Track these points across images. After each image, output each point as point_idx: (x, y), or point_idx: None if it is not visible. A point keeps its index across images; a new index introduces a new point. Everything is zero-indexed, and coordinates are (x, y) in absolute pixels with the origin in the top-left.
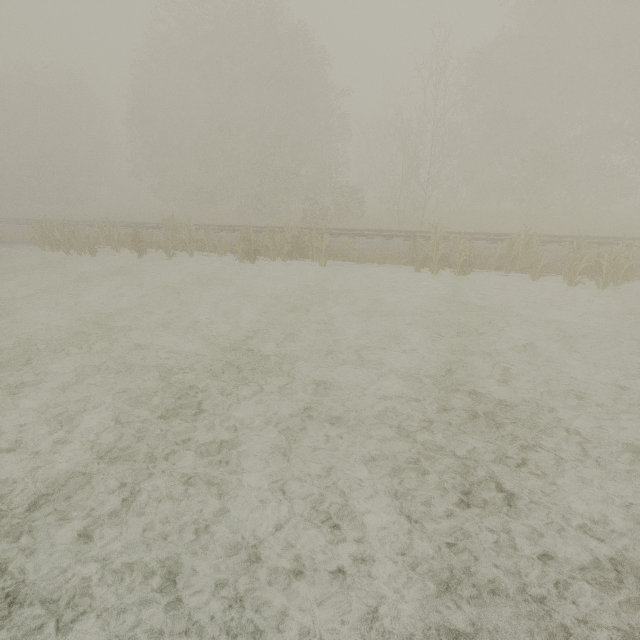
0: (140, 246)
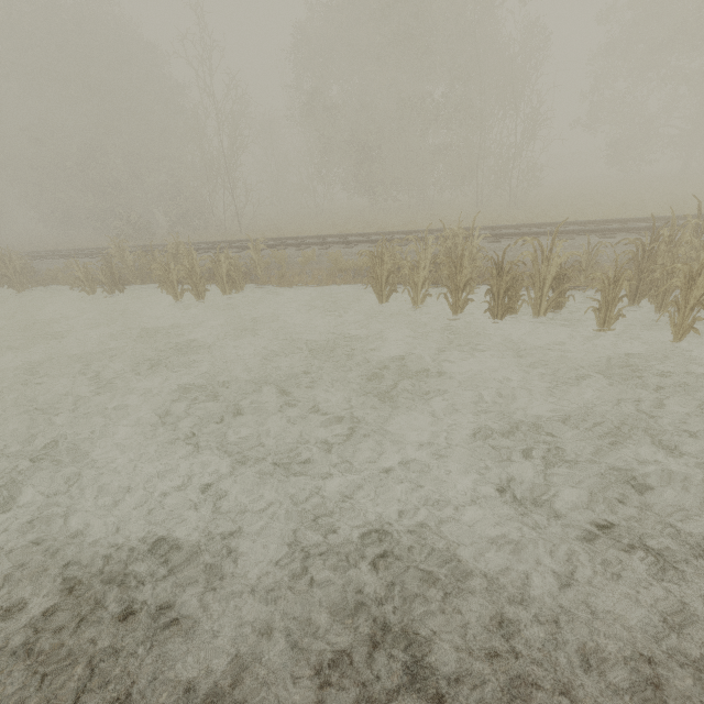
0: None
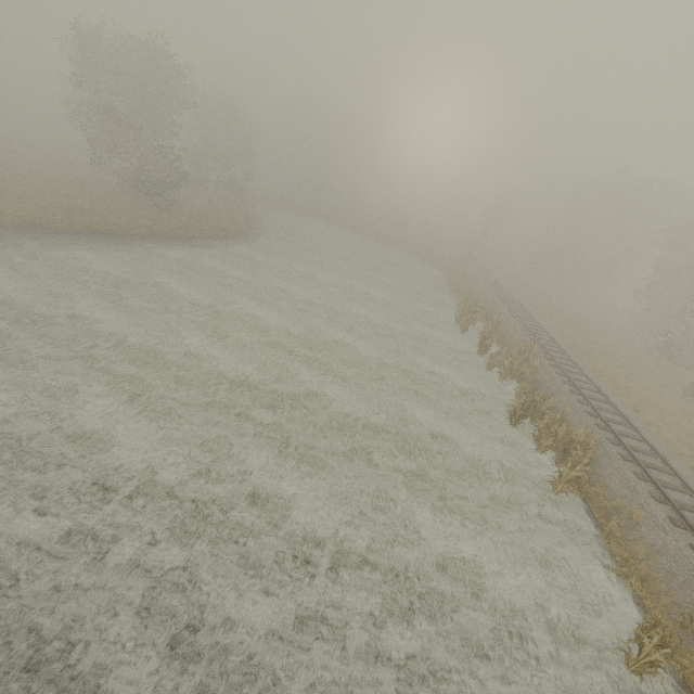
0: (483, 347)
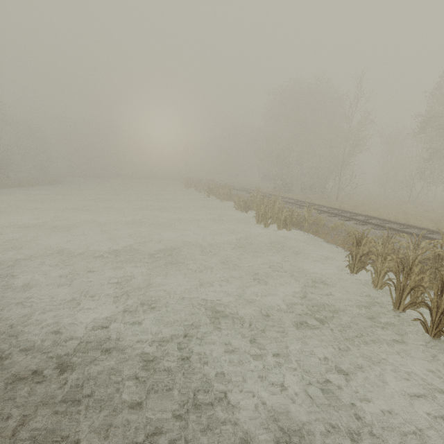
0: (196, 187)
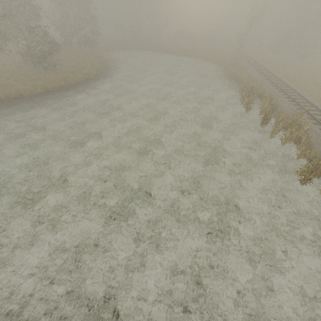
0: (265, 121)
